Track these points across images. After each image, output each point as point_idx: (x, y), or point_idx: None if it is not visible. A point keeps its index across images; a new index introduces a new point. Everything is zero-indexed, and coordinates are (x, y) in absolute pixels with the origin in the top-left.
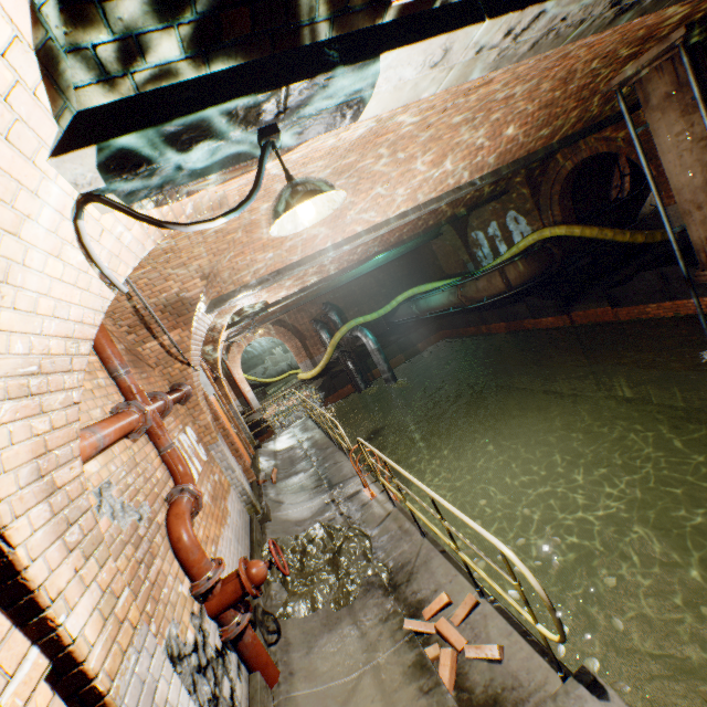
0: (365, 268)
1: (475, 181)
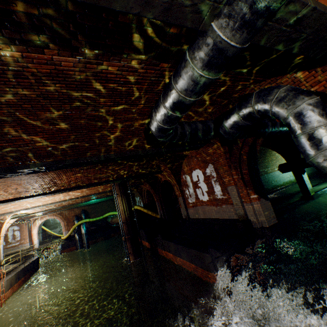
0: (91, 202)
1: (79, 197)
